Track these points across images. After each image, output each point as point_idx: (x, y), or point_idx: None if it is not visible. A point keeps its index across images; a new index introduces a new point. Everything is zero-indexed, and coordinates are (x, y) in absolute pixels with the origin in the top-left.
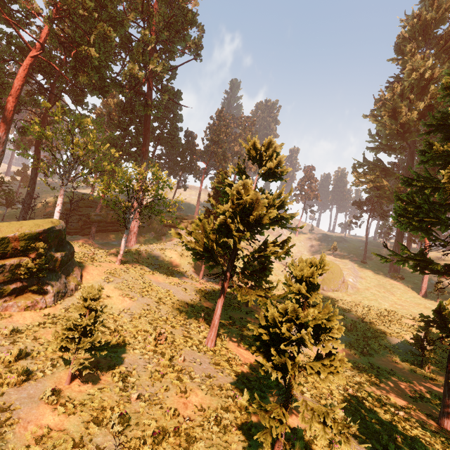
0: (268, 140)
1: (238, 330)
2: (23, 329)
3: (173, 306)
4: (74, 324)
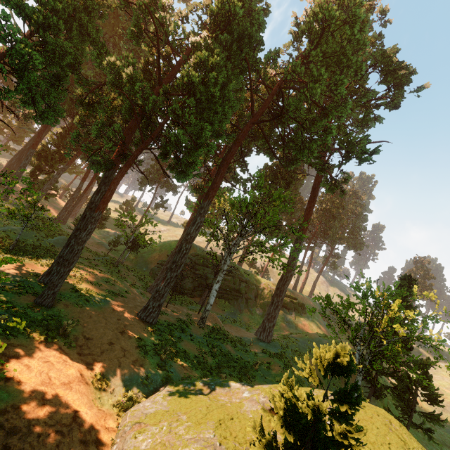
0: None
1: None
2: None
3: None
4: None
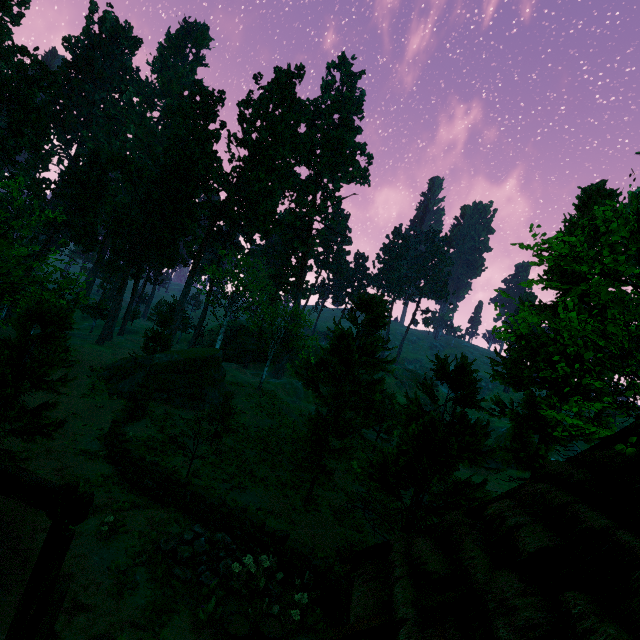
0: (371, 296)
1: (348, 466)
2: (191, 418)
3: (294, 432)
4: (218, 410)
